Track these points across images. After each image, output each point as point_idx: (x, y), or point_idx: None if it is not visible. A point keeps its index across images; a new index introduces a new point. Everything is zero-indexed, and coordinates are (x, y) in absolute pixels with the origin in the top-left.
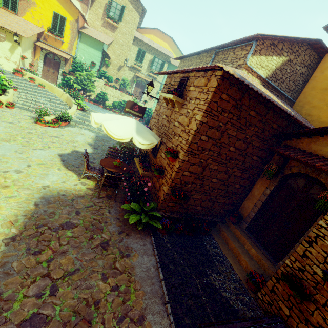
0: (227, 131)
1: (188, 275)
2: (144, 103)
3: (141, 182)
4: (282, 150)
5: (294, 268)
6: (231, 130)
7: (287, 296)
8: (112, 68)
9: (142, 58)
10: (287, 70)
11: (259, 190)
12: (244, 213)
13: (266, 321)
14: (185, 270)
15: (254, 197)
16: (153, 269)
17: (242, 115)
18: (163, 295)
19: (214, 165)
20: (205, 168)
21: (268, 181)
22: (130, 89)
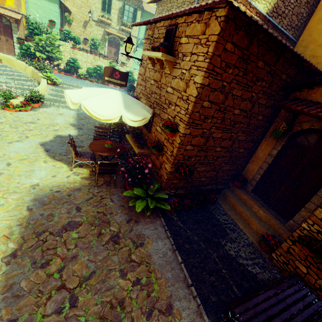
0: (232, 92)
1: (205, 251)
2: (122, 65)
3: (140, 164)
4: (293, 106)
5: (312, 231)
6: (236, 90)
7: (304, 256)
8: (76, 25)
9: (109, 7)
10: (291, 0)
11: (264, 151)
12: (248, 177)
13: (287, 283)
14: (200, 246)
15: (259, 159)
16: (170, 253)
17: (248, 69)
18: (185, 278)
19: (218, 133)
20: (208, 138)
21: (274, 141)
22: (103, 50)
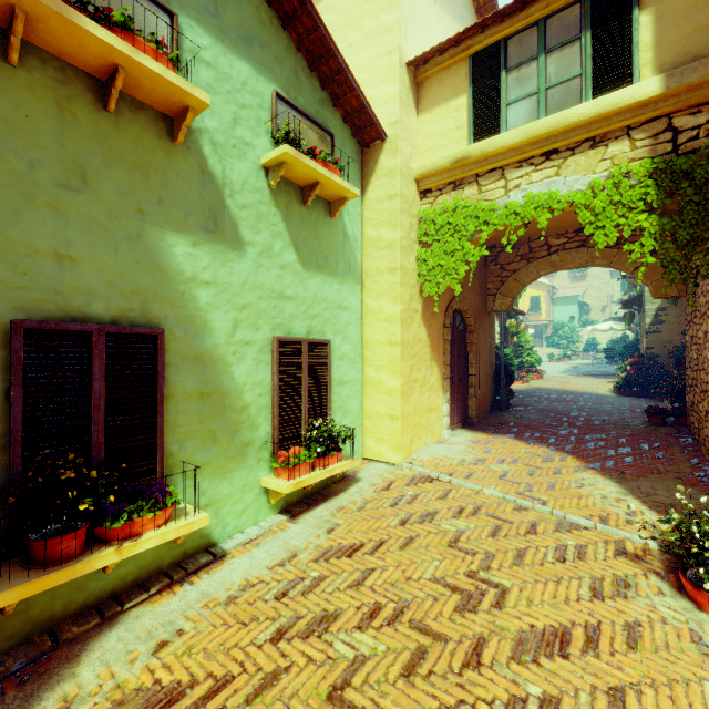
0: None
1: None
2: None
3: None
4: None
5: None
6: None
7: None
8: (594, 313)
9: None
10: None
11: None
12: None
13: None
14: None
15: None
16: None
17: None
18: None
19: None
20: None
21: None
22: None
